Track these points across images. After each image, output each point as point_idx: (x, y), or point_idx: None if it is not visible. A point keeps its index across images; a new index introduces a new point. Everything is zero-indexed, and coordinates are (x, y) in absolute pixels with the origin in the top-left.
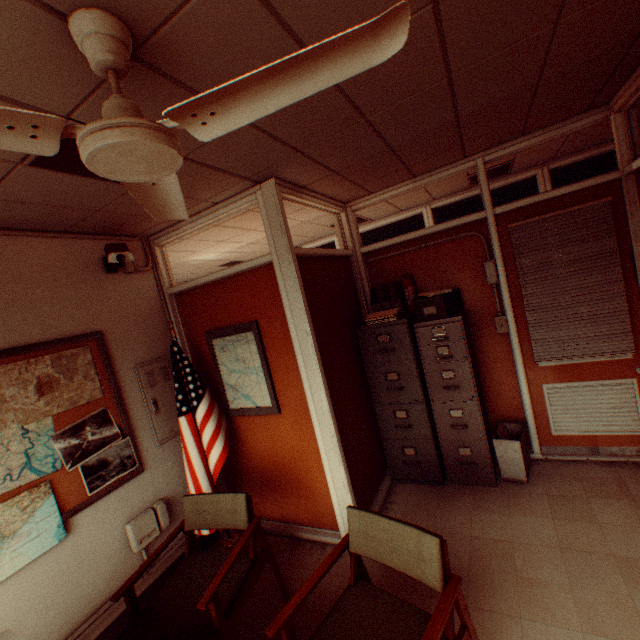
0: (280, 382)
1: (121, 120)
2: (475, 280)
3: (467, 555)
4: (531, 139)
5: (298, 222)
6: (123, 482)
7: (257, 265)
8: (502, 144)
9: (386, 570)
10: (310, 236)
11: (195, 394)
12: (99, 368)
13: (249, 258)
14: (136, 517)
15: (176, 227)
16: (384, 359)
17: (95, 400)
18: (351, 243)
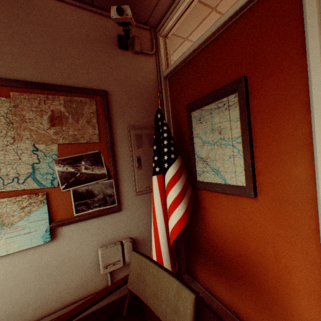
0: (263, 158)
1: None
2: None
3: None
4: None
5: None
6: (102, 214)
7: None
8: None
9: None
10: None
11: (167, 157)
12: (100, 119)
13: None
14: (107, 245)
15: (175, 3)
16: None
17: (92, 143)
18: None
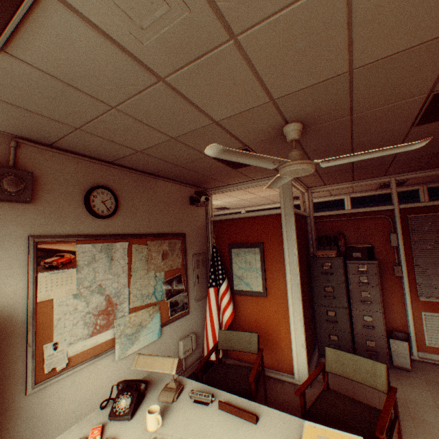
0: (270, 278)
1: (306, 161)
2: (383, 242)
3: (377, 401)
4: (424, 172)
5: (276, 193)
6: (181, 316)
7: (270, 213)
8: (407, 172)
9: None
10: (273, 200)
11: (221, 276)
12: (181, 252)
13: (231, 207)
14: (183, 338)
15: (225, 187)
16: (325, 278)
17: (178, 268)
18: (308, 209)
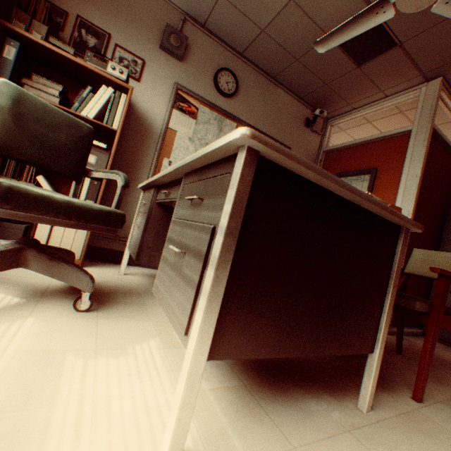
0: None
1: None
2: None
3: None
4: None
5: None
6: None
7: (396, 133)
8: None
9: (403, 345)
10: None
11: None
12: None
13: None
14: None
15: (348, 113)
16: None
17: None
18: None
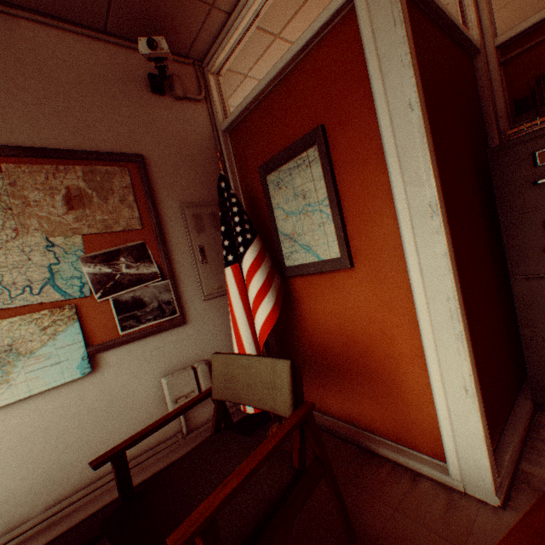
0: (354, 219)
1: None
2: None
3: None
4: None
5: None
6: (160, 330)
7: (325, 21)
8: None
9: None
10: None
11: (241, 239)
12: (138, 196)
13: None
14: (173, 373)
15: (226, 29)
16: (544, 196)
17: (132, 231)
18: (477, 32)
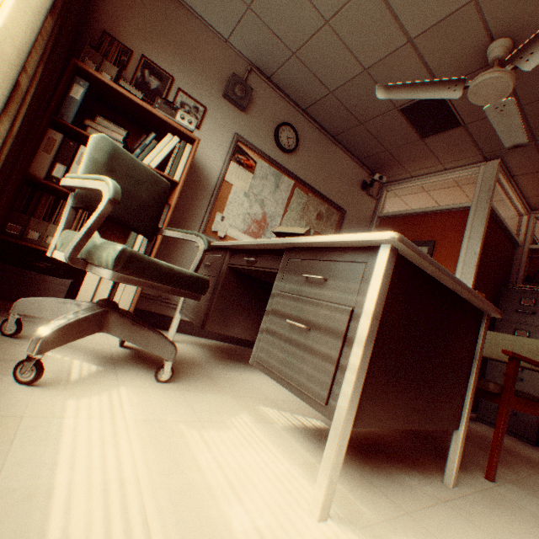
0: None
1: (503, 70)
2: None
3: None
4: None
5: None
6: None
7: (455, 207)
8: None
9: None
10: None
11: None
12: (335, 226)
13: None
14: None
15: (406, 180)
16: (518, 318)
17: None
18: (522, 238)
